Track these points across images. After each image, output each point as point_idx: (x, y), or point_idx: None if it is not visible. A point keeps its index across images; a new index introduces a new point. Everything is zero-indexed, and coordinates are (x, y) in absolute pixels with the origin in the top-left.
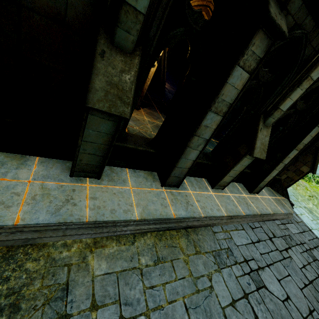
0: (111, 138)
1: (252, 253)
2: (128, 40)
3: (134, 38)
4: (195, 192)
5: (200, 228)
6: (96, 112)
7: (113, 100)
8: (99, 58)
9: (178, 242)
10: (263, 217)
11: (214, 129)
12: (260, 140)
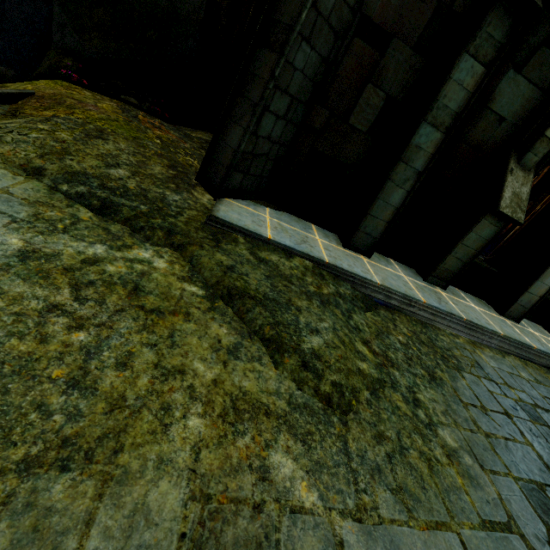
0: (485, 244)
1: None
2: (532, 161)
3: (538, 159)
4: (538, 334)
5: None
6: (489, 218)
7: (514, 208)
8: (509, 174)
9: (547, 376)
10: None
11: None
12: None
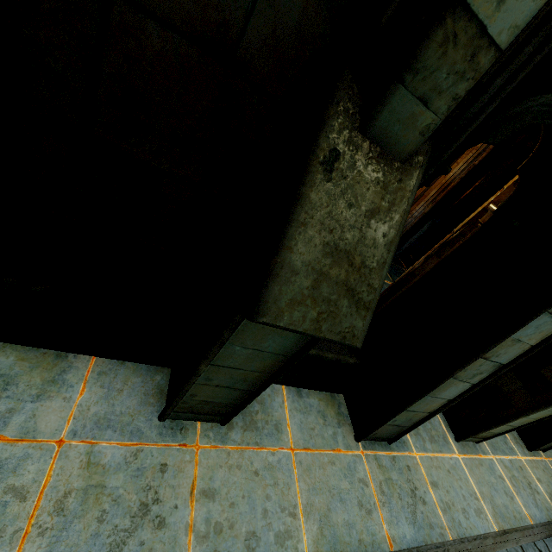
0: (284, 361)
1: None
2: (413, 125)
3: (434, 119)
4: (424, 453)
5: None
6: None
7: (331, 299)
8: (320, 173)
9: None
10: None
11: (531, 346)
12: None
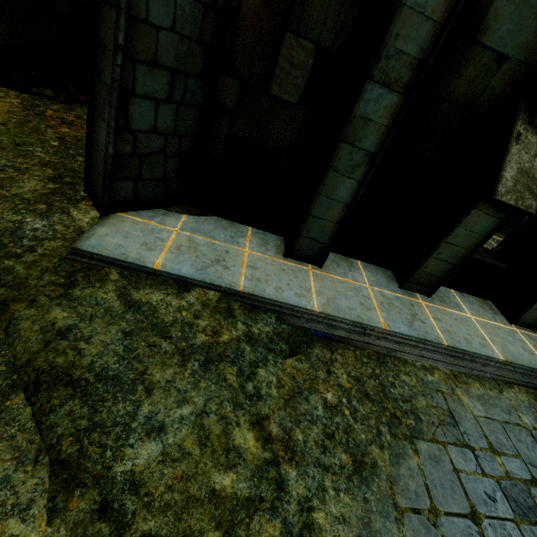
0: (481, 240)
1: None
2: None
3: None
4: None
5: None
6: (484, 207)
7: (521, 192)
8: (514, 142)
9: None
10: None
11: None
12: None
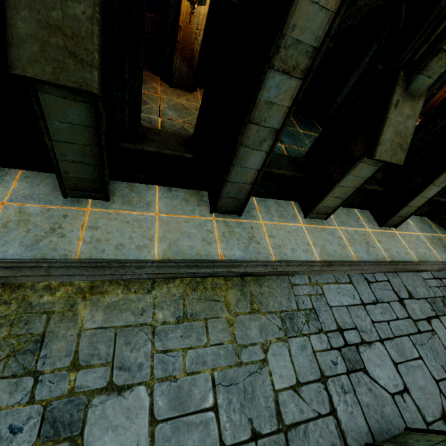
0: (96, 134)
1: (356, 320)
2: None
3: None
4: (269, 222)
5: (269, 277)
6: (49, 88)
7: (59, 60)
8: None
9: (224, 295)
10: (396, 266)
11: (288, 108)
12: (393, 126)
